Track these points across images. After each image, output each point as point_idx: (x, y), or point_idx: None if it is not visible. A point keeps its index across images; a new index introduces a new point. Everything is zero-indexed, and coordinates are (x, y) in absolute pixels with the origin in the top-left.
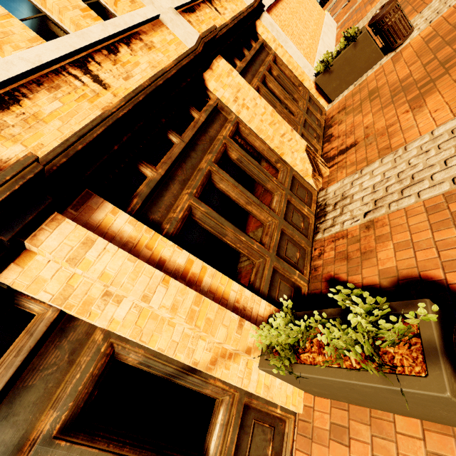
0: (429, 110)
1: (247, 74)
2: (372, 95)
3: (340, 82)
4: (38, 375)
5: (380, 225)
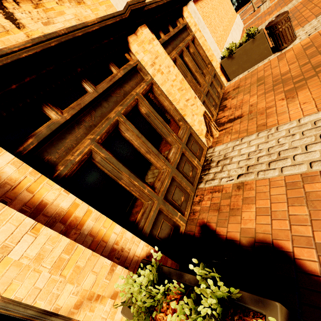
0: (299, 102)
1: (168, 46)
2: (259, 81)
3: (238, 67)
4: None
5: (248, 188)
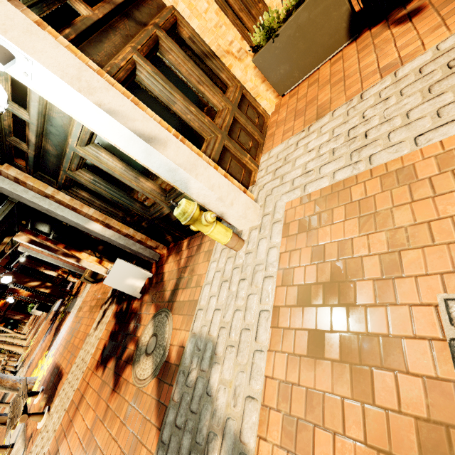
0: None
1: None
2: None
3: None
4: (146, 5)
5: None
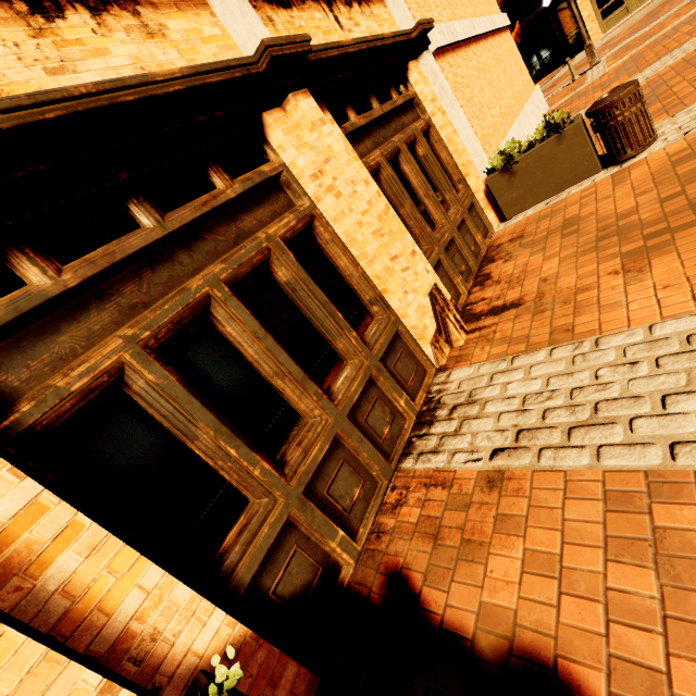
0: (654, 282)
1: (366, 139)
2: (567, 228)
3: (524, 192)
4: None
5: (513, 489)
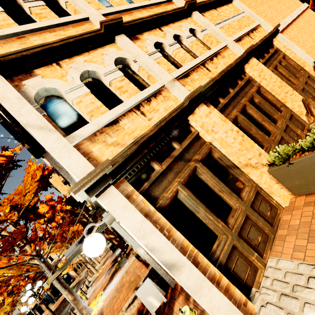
0: None
1: (265, 65)
2: None
3: None
4: (193, 147)
5: None
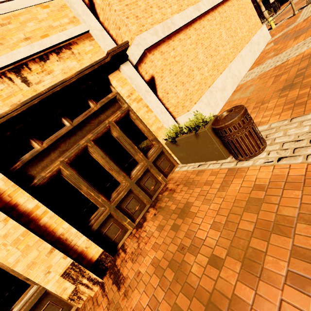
0: None
1: (51, 153)
2: (182, 214)
3: (186, 155)
4: None
5: None
